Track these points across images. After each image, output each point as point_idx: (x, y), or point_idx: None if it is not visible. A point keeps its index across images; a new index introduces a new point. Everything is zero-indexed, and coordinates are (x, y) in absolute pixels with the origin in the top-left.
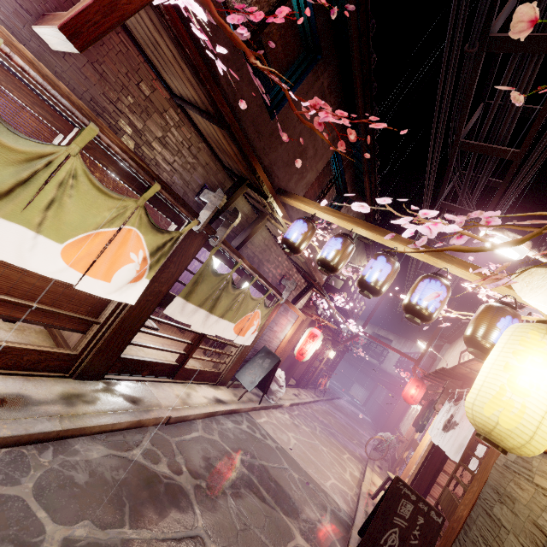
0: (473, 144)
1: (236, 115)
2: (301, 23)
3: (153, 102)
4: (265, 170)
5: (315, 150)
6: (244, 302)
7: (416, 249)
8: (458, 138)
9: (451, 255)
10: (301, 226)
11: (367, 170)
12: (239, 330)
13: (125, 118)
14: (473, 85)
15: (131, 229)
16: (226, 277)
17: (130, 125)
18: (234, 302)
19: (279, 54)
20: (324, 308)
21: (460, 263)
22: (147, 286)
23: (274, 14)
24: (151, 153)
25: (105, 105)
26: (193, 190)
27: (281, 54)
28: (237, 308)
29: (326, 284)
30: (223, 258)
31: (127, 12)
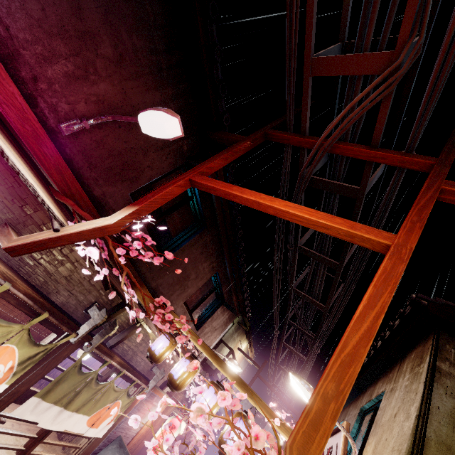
0: (300, 293)
1: (134, 260)
2: (195, 211)
3: (69, 257)
4: (151, 289)
5: (197, 275)
6: (105, 394)
7: (238, 385)
8: (292, 286)
9: (259, 397)
10: (165, 340)
11: (235, 291)
12: (93, 422)
13: (42, 267)
14: (295, 263)
15: (8, 346)
16: (91, 374)
17: (45, 270)
18: (94, 396)
19: (177, 224)
20: (190, 395)
21: (264, 406)
22: (6, 388)
23: (175, 209)
24: (56, 285)
25: (29, 261)
26: (84, 305)
27: (179, 224)
28: (96, 400)
29: (204, 362)
30: (96, 354)
31: (51, 247)
